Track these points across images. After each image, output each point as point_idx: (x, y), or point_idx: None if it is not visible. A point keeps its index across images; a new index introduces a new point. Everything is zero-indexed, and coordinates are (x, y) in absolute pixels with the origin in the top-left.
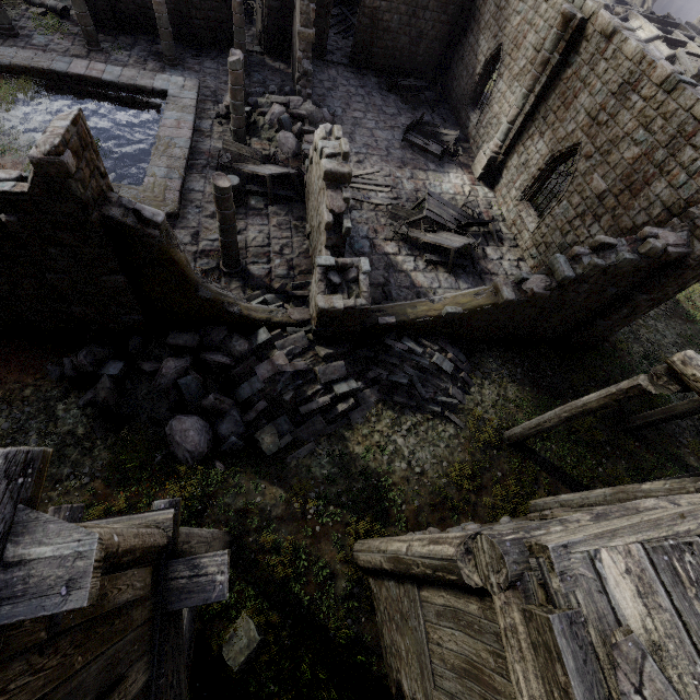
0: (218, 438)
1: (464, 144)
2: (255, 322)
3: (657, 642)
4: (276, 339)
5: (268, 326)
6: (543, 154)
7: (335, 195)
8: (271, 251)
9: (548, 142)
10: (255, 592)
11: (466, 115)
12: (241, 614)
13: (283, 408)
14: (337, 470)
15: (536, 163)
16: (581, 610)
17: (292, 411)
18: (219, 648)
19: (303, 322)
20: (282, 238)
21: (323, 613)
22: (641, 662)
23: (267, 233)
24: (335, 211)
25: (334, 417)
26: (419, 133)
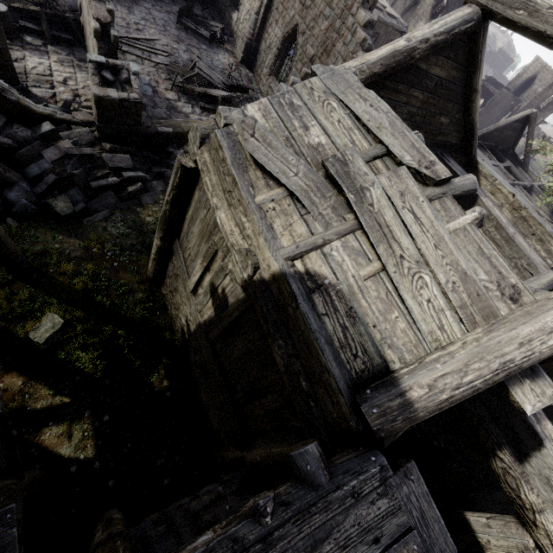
0: (8, 204)
1: (229, 38)
2: (36, 115)
3: (270, 130)
4: (61, 132)
5: (52, 122)
6: (279, 37)
7: (99, 5)
8: (54, 80)
9: (281, 27)
10: (59, 302)
11: (229, 15)
12: (45, 313)
13: (75, 185)
14: (131, 231)
15: (276, 44)
16: (235, 131)
17: (84, 186)
18: (25, 335)
19: (88, 123)
20: (65, 73)
21: (124, 312)
22: (254, 124)
23: (48, 66)
24: (101, 20)
25: (125, 196)
26: (192, 22)
